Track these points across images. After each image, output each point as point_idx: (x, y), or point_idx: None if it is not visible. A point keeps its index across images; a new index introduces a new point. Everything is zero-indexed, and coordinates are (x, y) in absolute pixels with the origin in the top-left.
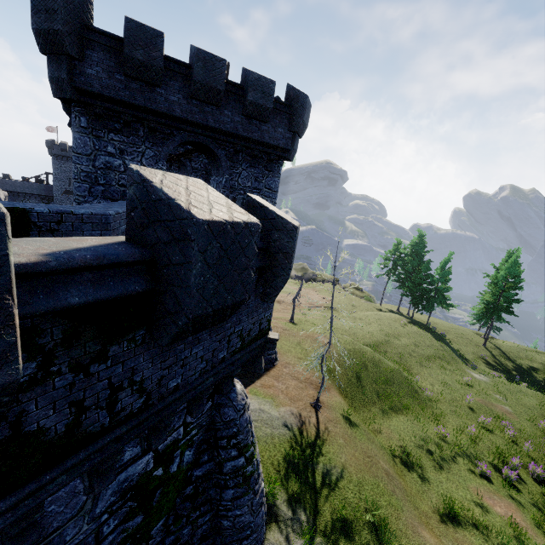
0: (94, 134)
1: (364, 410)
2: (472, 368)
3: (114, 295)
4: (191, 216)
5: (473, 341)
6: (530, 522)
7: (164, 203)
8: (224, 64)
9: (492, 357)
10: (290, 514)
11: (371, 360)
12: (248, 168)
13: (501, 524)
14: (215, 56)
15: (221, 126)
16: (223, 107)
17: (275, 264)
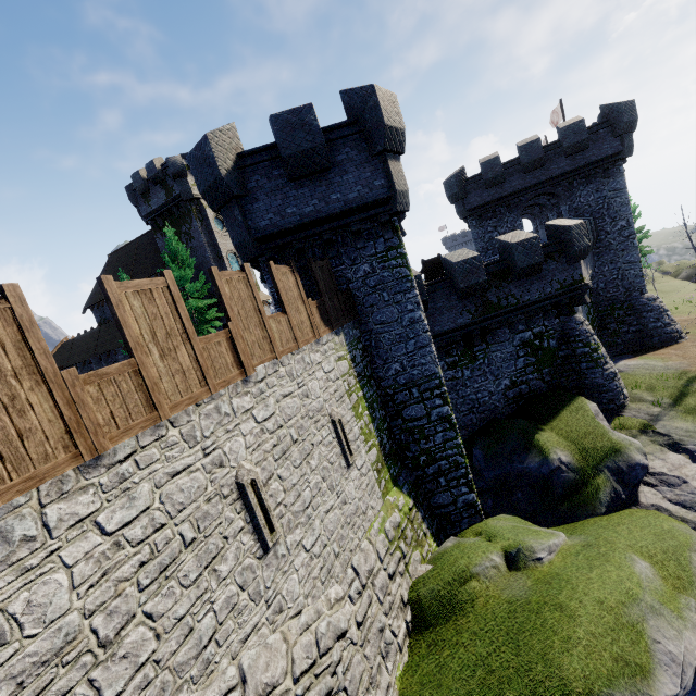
0: (480, 226)
1: None
2: None
3: (499, 269)
4: (510, 243)
5: None
6: None
7: (505, 243)
8: (538, 141)
9: None
10: (653, 400)
11: None
12: (585, 187)
13: None
14: (531, 142)
15: (551, 175)
16: (548, 163)
17: (566, 246)
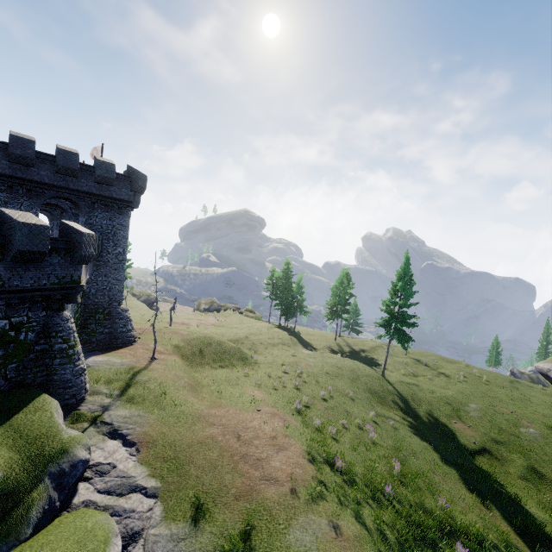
0: None
1: (199, 367)
2: (308, 349)
3: None
4: (16, 220)
5: (329, 338)
6: (268, 396)
7: (9, 218)
8: (78, 156)
9: (337, 346)
10: (107, 392)
11: (217, 342)
12: (103, 212)
13: (246, 396)
14: (71, 152)
15: (79, 188)
16: (80, 178)
17: (75, 248)
